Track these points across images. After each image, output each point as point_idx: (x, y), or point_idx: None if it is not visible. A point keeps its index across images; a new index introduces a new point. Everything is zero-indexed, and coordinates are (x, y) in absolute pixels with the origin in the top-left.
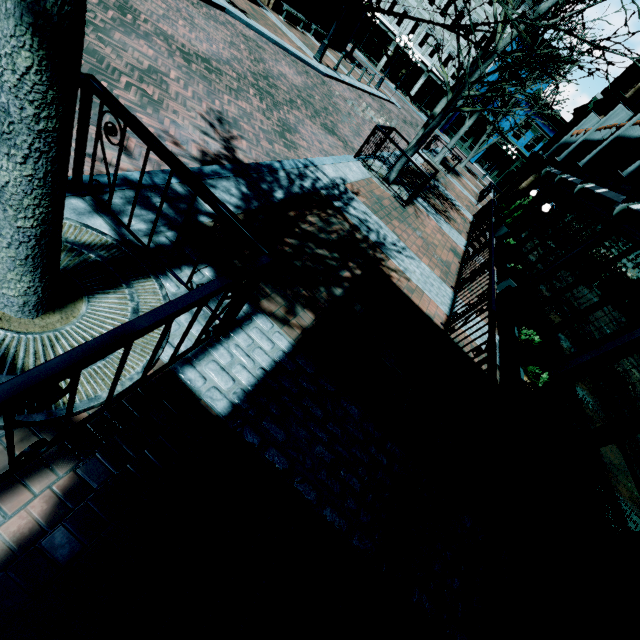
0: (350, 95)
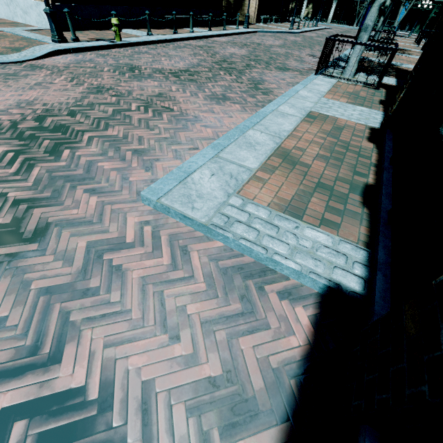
0: (314, 35)
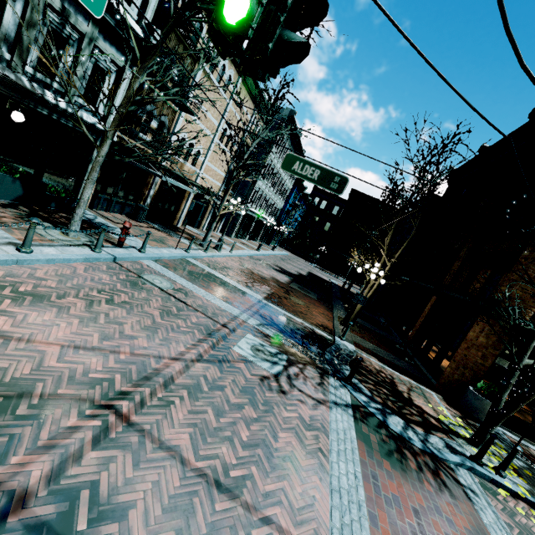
0: None
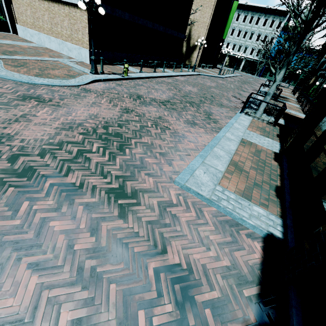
0: (232, 80)
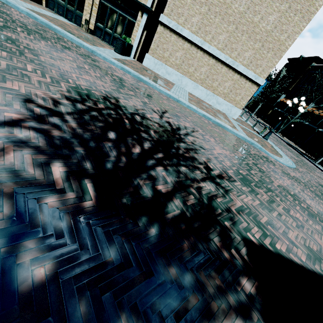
0: None
